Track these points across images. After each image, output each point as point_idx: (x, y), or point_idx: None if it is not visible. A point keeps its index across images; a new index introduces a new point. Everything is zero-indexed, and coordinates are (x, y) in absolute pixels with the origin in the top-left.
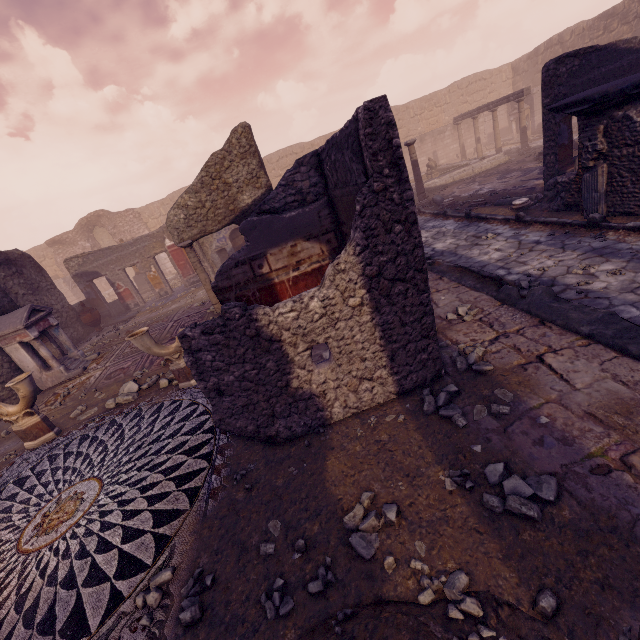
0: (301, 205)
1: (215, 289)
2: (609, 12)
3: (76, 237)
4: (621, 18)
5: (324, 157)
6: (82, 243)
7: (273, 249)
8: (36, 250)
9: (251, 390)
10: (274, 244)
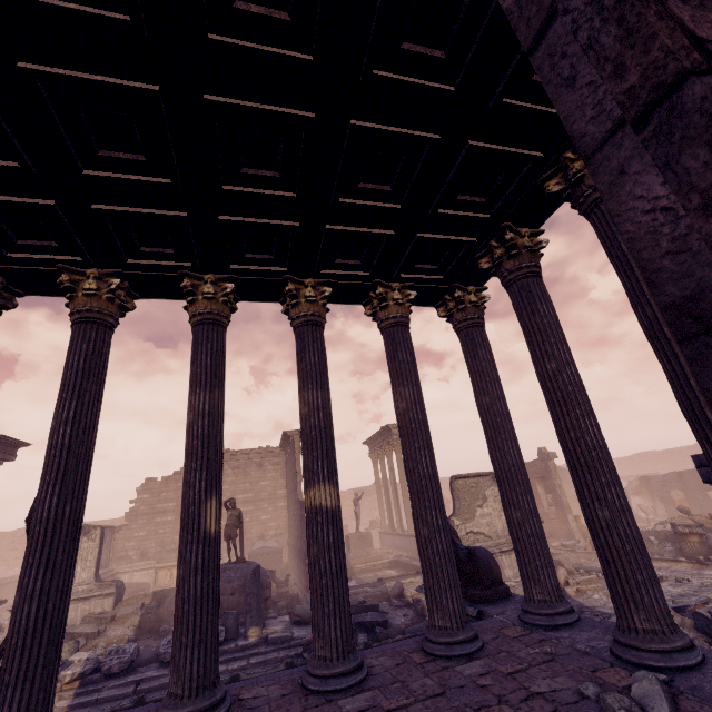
0: (674, 482)
1: (661, 496)
2: (670, 450)
3: (373, 491)
4: (678, 454)
5: (683, 473)
6: (374, 496)
7: (672, 490)
8: (345, 493)
9: (708, 507)
10: (672, 489)
